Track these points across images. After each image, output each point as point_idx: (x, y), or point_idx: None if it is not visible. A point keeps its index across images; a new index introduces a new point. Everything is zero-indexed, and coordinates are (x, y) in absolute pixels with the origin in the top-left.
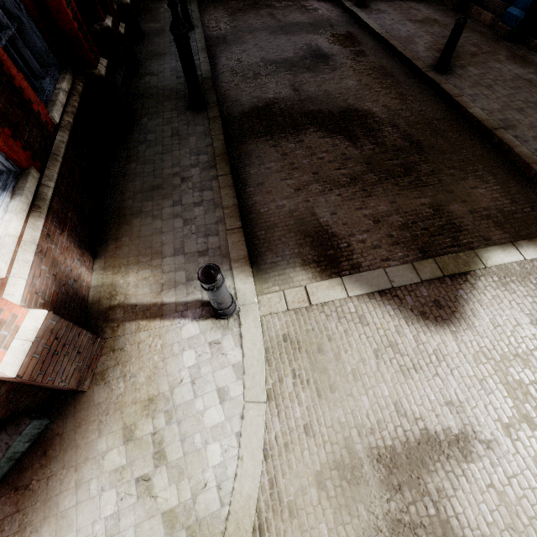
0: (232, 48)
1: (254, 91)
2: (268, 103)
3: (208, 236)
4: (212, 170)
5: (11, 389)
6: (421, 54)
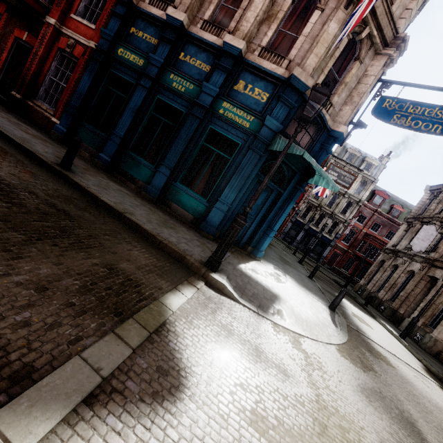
0: None
1: None
2: None
3: None
4: None
5: None
6: (42, 152)
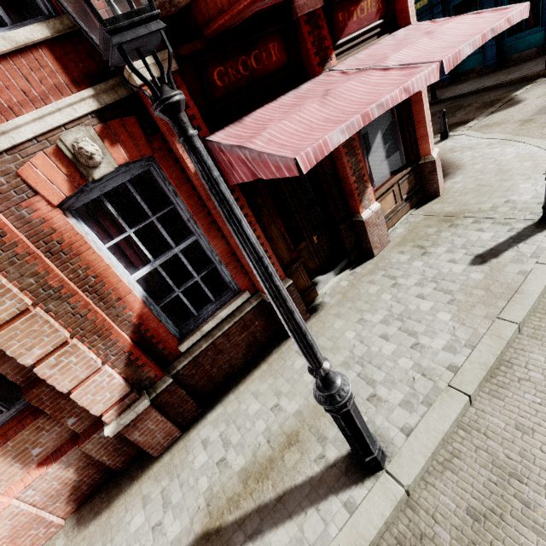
0: None
1: None
2: None
3: None
4: None
5: None
6: None
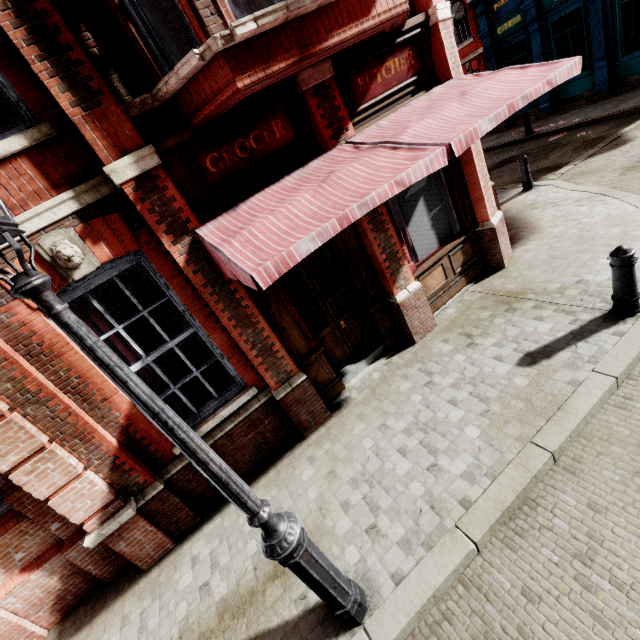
0: None
1: None
2: None
3: None
4: None
5: None
6: (512, 139)
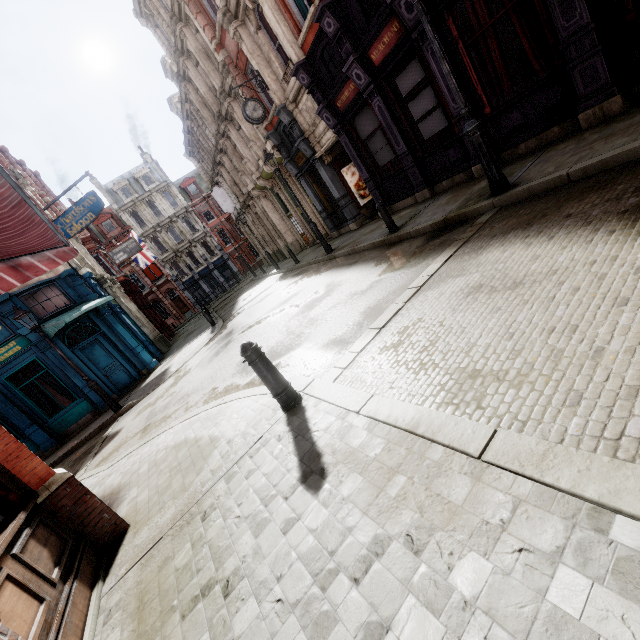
0: None
1: None
2: None
3: None
4: None
5: None
6: None
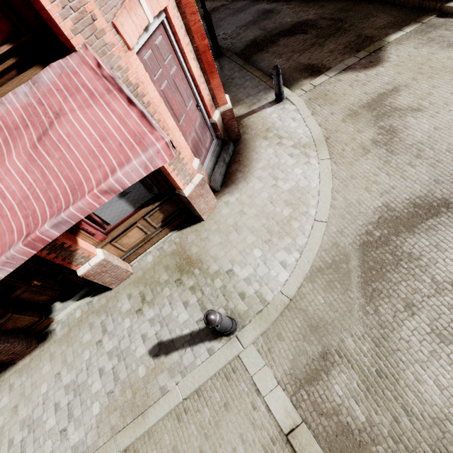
0: (216, 31)
1: (242, 40)
2: (252, 41)
3: (257, 87)
4: (244, 70)
5: (224, 128)
6: None
